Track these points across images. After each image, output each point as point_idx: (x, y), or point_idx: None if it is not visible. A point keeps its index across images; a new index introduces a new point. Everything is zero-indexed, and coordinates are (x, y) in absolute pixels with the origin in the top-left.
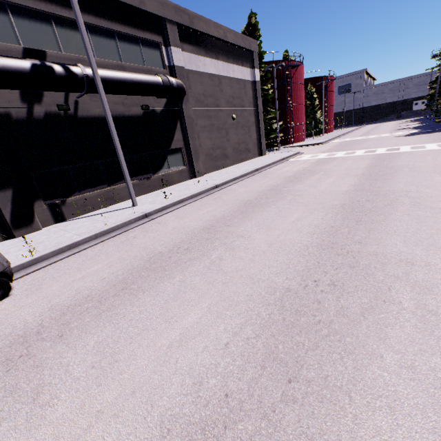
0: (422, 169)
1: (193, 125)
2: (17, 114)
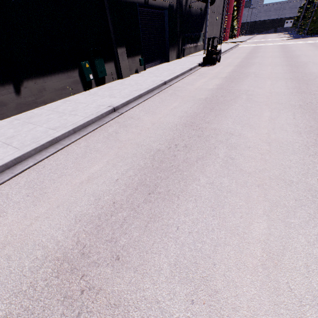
0: (298, 47)
1: (208, 21)
2: (184, 8)
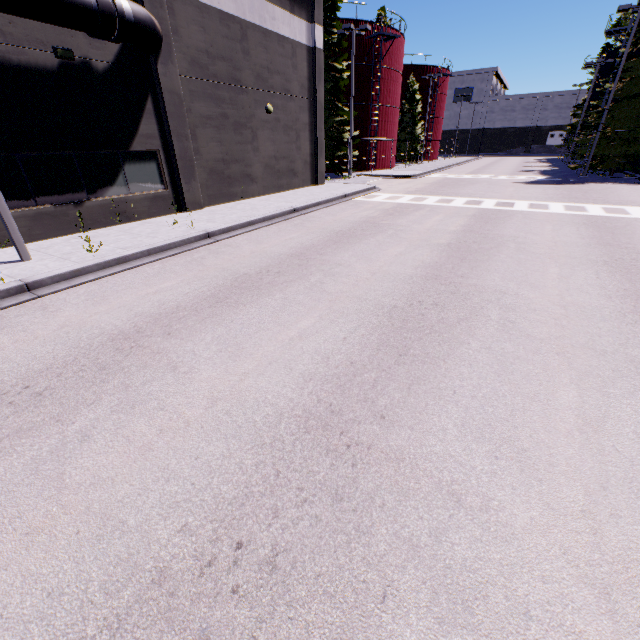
0: (534, 248)
1: (181, 111)
2: None
